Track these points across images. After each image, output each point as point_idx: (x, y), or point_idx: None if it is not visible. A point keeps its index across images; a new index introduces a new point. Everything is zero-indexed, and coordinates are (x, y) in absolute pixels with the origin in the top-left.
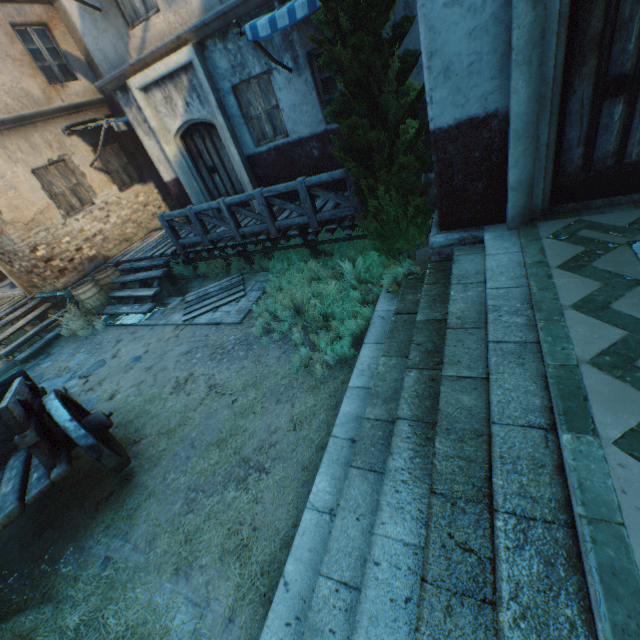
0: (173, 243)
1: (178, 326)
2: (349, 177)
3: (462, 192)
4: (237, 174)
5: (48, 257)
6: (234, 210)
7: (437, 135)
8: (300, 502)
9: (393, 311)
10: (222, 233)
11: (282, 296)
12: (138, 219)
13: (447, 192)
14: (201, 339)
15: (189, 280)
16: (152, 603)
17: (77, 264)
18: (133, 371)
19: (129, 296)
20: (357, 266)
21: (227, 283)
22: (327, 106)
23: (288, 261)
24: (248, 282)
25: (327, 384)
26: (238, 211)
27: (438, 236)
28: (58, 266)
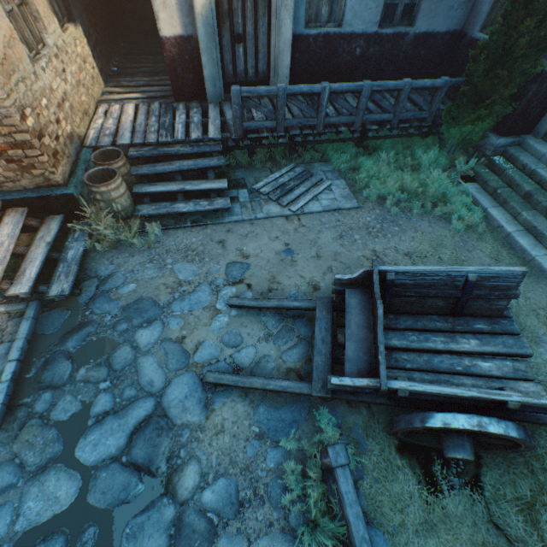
0: (235, 126)
1: (288, 217)
2: (444, 87)
3: (528, 113)
4: (271, 52)
5: (37, 130)
6: (332, 98)
7: (546, 75)
8: (546, 290)
9: (479, 188)
10: (305, 120)
11: (393, 182)
12: (84, 82)
13: (522, 112)
14: (337, 224)
15: (222, 171)
16: (545, 359)
17: (62, 145)
18: (301, 263)
19: (182, 191)
20: (429, 158)
21: (294, 173)
22: (385, 9)
23: (350, 153)
24: (314, 172)
25: (484, 235)
26: (335, 100)
27: (501, 140)
28: (49, 147)
